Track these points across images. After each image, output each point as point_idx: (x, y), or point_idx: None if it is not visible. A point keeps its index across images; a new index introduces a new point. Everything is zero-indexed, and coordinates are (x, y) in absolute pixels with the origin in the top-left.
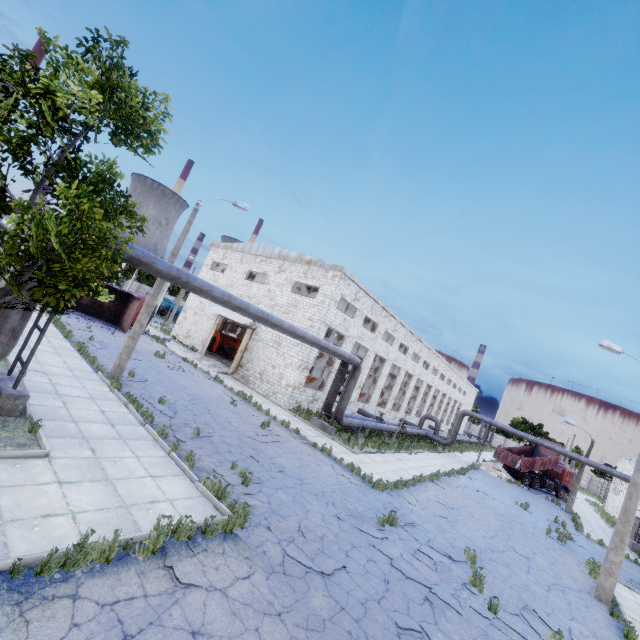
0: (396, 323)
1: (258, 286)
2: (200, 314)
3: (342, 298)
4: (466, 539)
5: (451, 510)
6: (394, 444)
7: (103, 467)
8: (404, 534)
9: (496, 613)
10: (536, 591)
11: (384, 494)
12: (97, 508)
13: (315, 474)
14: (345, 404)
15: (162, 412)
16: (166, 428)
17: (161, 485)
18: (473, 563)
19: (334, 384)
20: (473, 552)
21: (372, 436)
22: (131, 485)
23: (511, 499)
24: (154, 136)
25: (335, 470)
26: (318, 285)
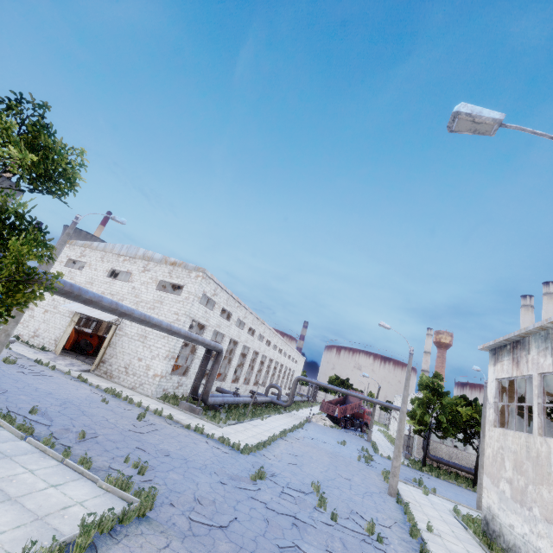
0: (246, 311)
1: (122, 284)
2: (52, 312)
3: (204, 294)
4: (311, 476)
5: (298, 457)
6: (249, 413)
7: (0, 488)
8: (270, 483)
9: (336, 520)
10: (356, 500)
11: (250, 456)
12: (13, 527)
13: (195, 452)
14: (210, 386)
15: (38, 422)
16: (52, 437)
17: (66, 492)
18: (318, 491)
19: (200, 369)
20: (316, 484)
21: (232, 410)
22: (37, 498)
23: (334, 440)
24: (73, 184)
25: (210, 445)
26: (183, 283)
